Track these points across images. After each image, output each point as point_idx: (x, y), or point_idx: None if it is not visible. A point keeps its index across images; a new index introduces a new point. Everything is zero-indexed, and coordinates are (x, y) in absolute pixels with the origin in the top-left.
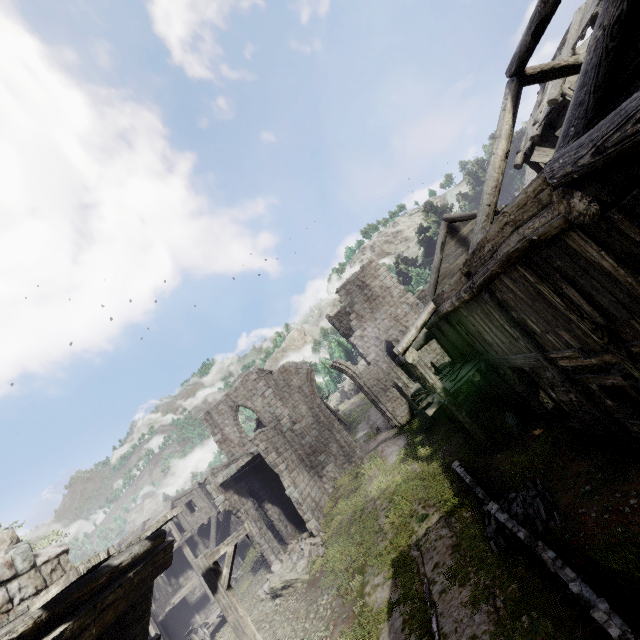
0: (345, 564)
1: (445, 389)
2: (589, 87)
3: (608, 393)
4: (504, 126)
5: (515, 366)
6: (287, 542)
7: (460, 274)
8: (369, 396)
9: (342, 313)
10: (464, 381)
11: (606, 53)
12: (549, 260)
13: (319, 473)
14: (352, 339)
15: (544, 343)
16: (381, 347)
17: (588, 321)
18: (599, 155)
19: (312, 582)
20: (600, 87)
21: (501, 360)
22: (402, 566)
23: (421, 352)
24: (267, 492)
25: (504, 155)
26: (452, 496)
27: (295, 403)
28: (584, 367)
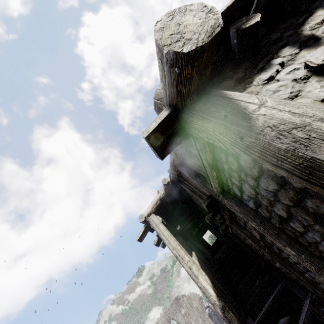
0: None
1: None
2: None
3: None
4: None
5: None
6: None
7: None
8: None
9: None
10: None
11: None
12: None
13: None
14: None
15: None
16: None
17: None
18: None
19: None
20: None
21: None
22: None
23: None
24: None
25: None
26: None
27: (196, 317)
28: None
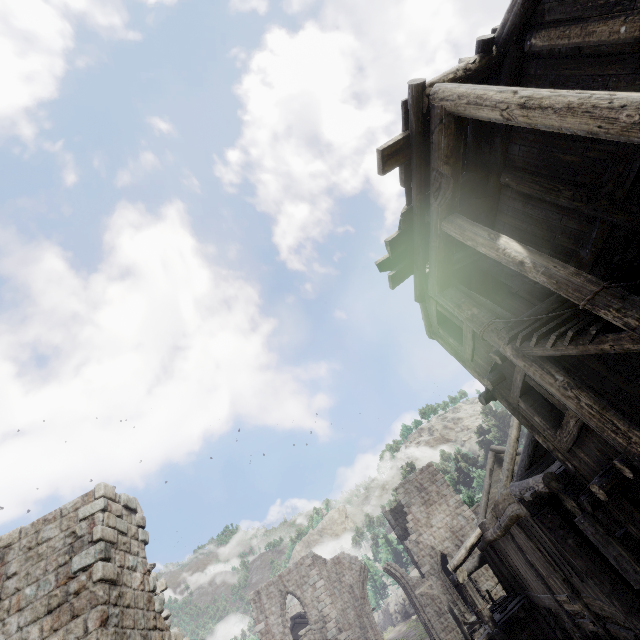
0: None
1: (493, 618)
2: (525, 454)
3: (598, 639)
4: (514, 420)
5: (547, 606)
6: None
7: (491, 514)
8: (422, 617)
9: (398, 509)
10: (510, 614)
11: (531, 442)
12: (529, 527)
13: None
14: (407, 542)
15: (551, 586)
16: (436, 559)
17: (558, 573)
18: (521, 494)
19: None
20: (529, 456)
21: (537, 598)
22: None
23: (478, 575)
24: None
25: (516, 439)
26: None
27: (344, 604)
28: (577, 612)
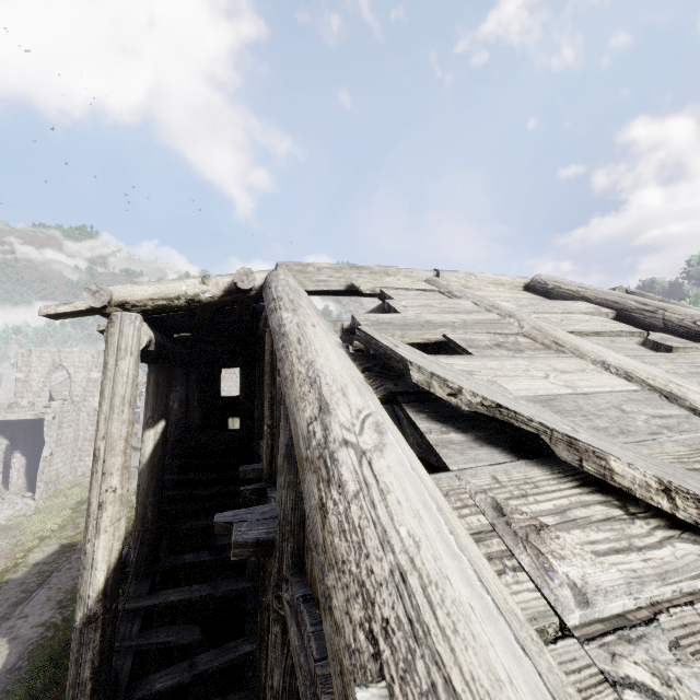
0: (37, 530)
1: None
2: None
3: None
4: None
5: None
6: (10, 489)
7: None
8: None
9: None
10: None
11: None
12: None
13: (82, 457)
14: None
15: None
16: None
17: None
18: None
19: (5, 528)
20: None
21: None
22: (65, 549)
23: None
24: (26, 444)
25: None
26: (129, 531)
27: None
28: None
